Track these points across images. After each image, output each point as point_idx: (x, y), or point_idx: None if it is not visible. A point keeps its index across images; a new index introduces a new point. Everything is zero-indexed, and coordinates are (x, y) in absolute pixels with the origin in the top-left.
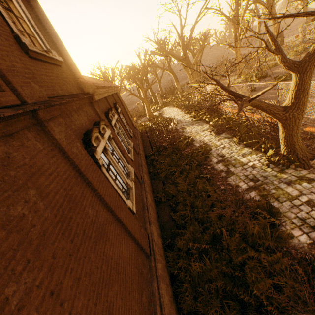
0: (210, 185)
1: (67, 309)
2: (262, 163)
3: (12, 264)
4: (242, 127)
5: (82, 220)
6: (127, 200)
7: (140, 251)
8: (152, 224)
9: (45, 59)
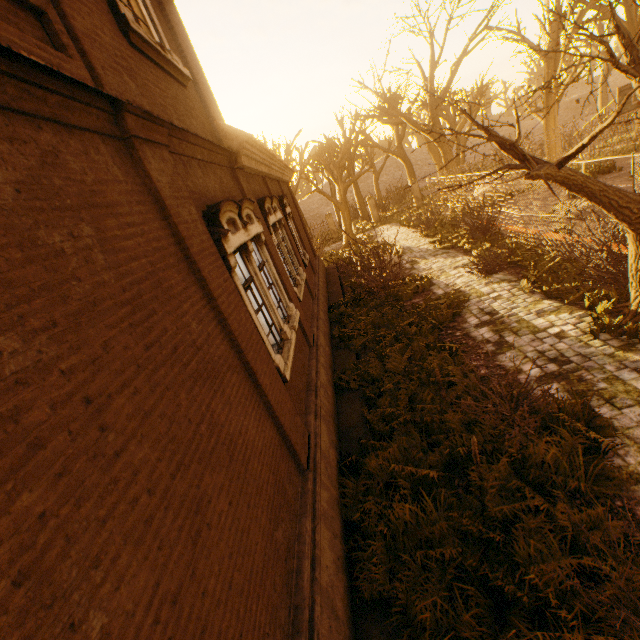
0: (456, 365)
1: (111, 445)
2: (581, 329)
3: (23, 308)
4: (544, 260)
5: (175, 329)
6: (276, 354)
7: (287, 453)
8: (322, 419)
9: (158, 61)
